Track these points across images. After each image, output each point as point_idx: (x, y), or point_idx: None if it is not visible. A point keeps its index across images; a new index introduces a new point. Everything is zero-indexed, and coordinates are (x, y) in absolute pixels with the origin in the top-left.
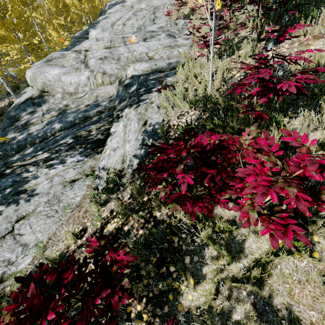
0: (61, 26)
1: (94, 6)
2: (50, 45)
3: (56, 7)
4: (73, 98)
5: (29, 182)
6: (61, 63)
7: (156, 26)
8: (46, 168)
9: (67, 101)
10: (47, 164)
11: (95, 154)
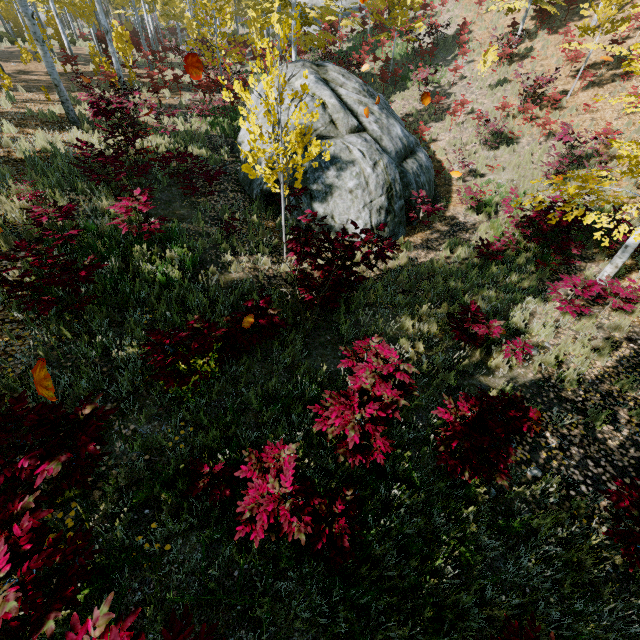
0: None
1: None
2: None
3: None
4: None
5: None
6: None
7: None
8: None
9: None
10: None
11: None
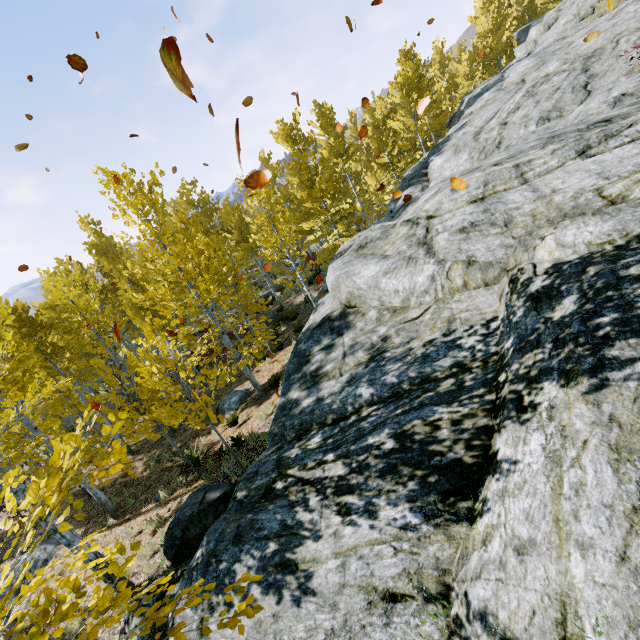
0: (383, 167)
1: (439, 113)
2: (365, 199)
3: (377, 141)
4: (398, 321)
5: (304, 544)
6: (381, 250)
7: (601, 100)
8: (337, 516)
9: (387, 327)
10: (340, 503)
11: (449, 517)
